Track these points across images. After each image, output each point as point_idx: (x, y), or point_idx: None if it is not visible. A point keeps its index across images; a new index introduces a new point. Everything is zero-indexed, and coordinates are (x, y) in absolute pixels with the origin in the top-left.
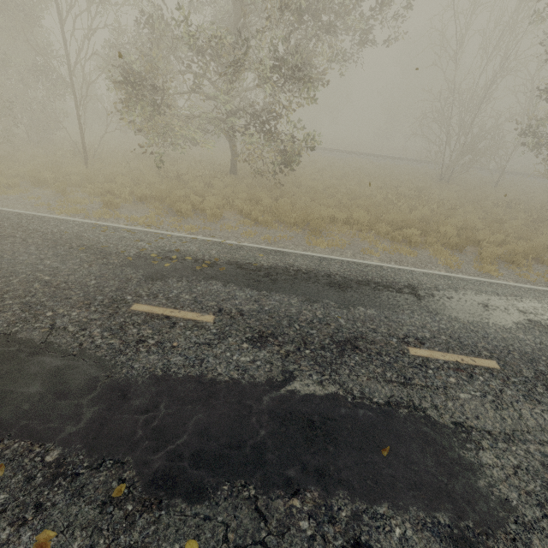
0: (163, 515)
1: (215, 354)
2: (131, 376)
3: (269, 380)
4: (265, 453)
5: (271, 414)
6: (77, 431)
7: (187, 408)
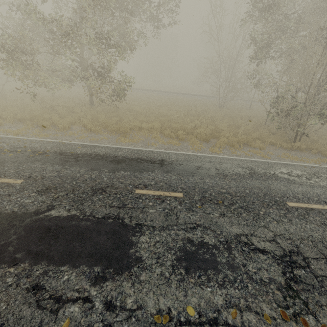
0: None
1: (10, 199)
2: None
3: (36, 211)
4: (8, 247)
5: (26, 228)
6: None
7: None
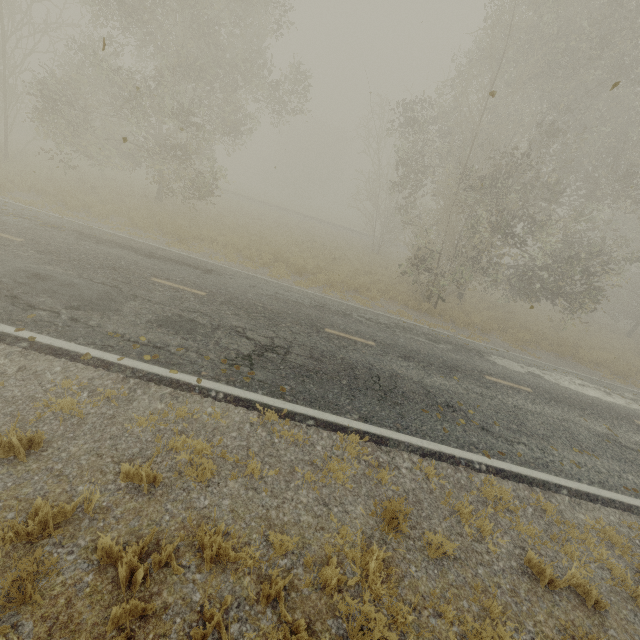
0: None
1: (5, 248)
2: None
3: (31, 262)
4: None
5: (16, 268)
6: None
7: None
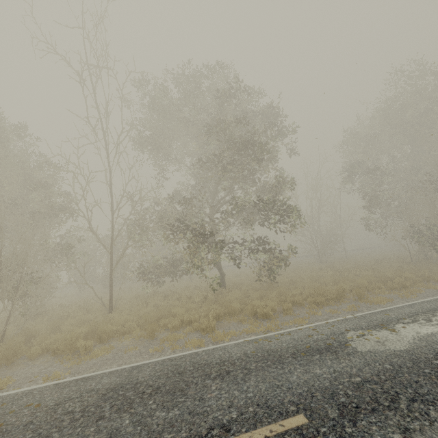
0: None
1: None
2: None
3: None
4: None
5: None
6: None
7: None
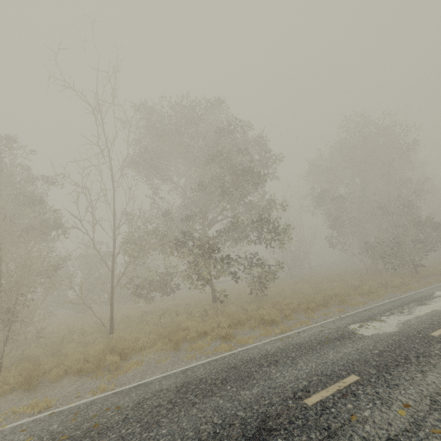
0: None
1: None
2: None
3: None
4: None
5: None
6: None
7: None
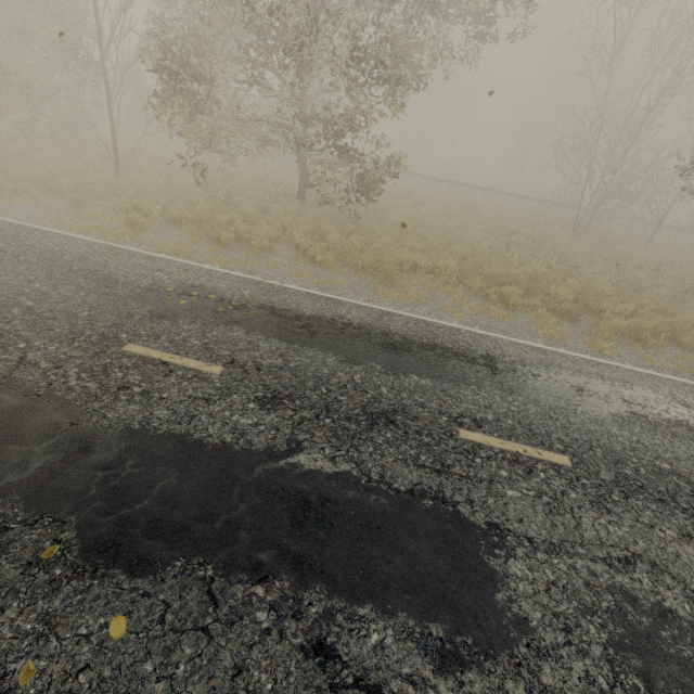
0: (96, 584)
1: (211, 411)
2: (100, 426)
3: (269, 449)
4: (238, 531)
5: (260, 488)
6: (19, 482)
7: (158, 470)
